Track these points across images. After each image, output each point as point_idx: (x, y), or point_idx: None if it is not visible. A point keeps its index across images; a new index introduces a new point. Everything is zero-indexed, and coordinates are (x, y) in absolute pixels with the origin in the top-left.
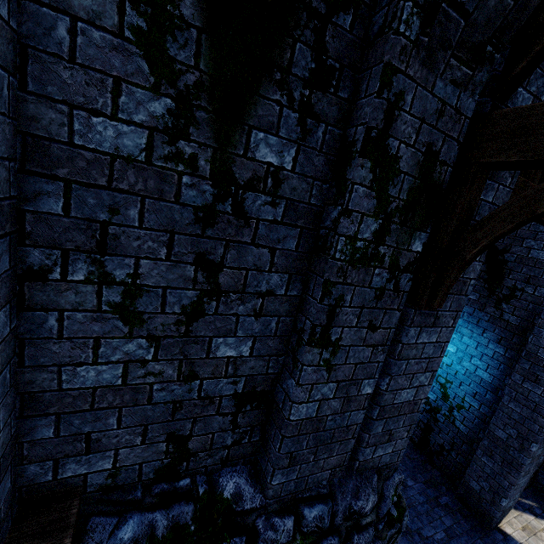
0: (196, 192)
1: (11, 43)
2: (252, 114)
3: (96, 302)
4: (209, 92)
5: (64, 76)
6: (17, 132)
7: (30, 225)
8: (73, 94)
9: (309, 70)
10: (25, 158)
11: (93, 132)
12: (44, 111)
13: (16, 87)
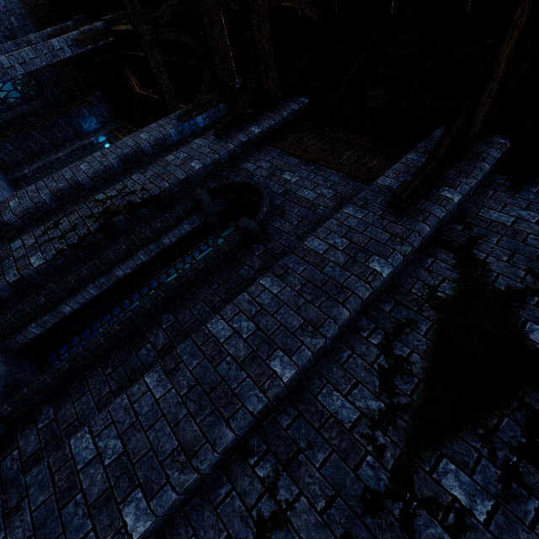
0: (373, 474)
1: (322, 351)
2: (446, 444)
3: (254, 501)
4: (414, 413)
5: (333, 369)
6: (297, 380)
7: (266, 422)
8: (332, 378)
9: (518, 442)
10: (291, 391)
11: (330, 397)
12: (315, 378)
13: (311, 365)
